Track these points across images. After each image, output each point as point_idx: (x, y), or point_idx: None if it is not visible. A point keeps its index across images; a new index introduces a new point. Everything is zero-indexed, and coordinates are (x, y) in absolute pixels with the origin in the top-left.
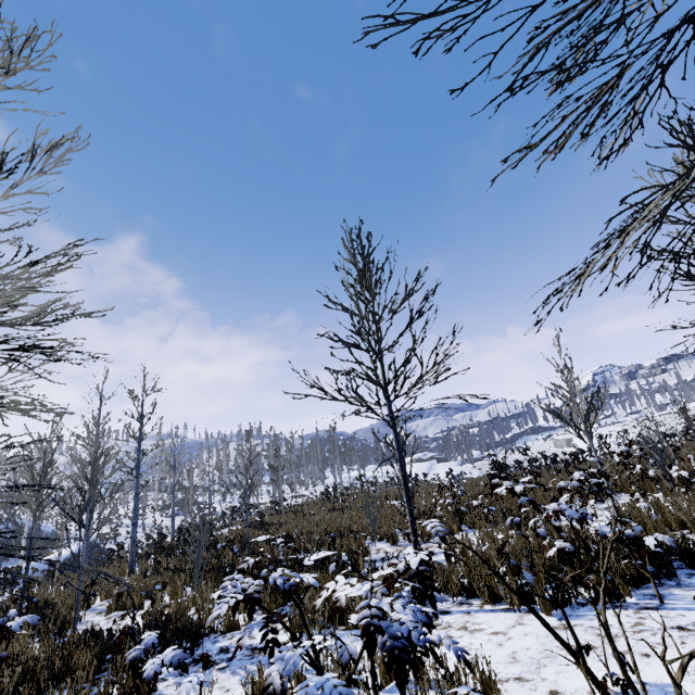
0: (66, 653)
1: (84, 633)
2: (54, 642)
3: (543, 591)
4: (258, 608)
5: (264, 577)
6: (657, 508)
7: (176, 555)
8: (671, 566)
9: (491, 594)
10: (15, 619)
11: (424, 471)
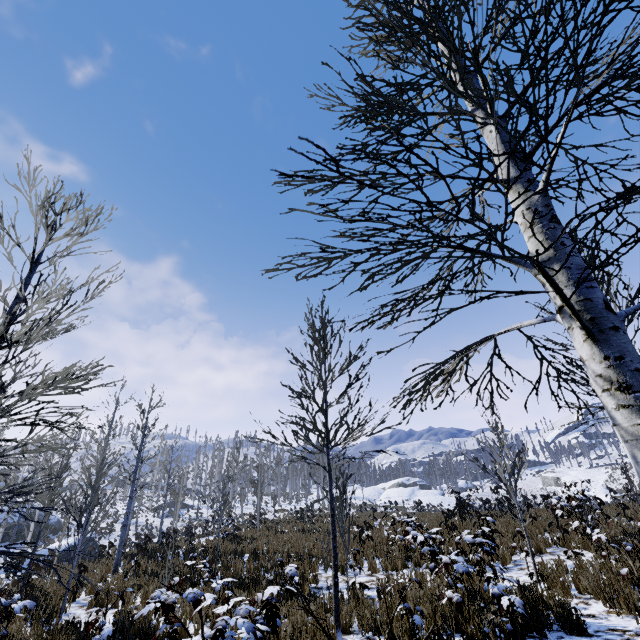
0: (50, 637)
1: (66, 623)
2: (42, 628)
3: (423, 634)
4: (209, 620)
5: (218, 591)
6: (579, 569)
7: (156, 559)
8: (543, 627)
9: (390, 633)
10: (18, 602)
11: (404, 497)
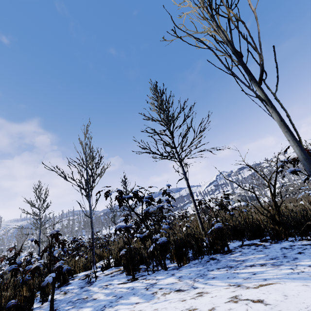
0: None
1: None
2: None
3: None
4: None
5: None
6: None
7: None
8: None
9: None
10: None
11: None
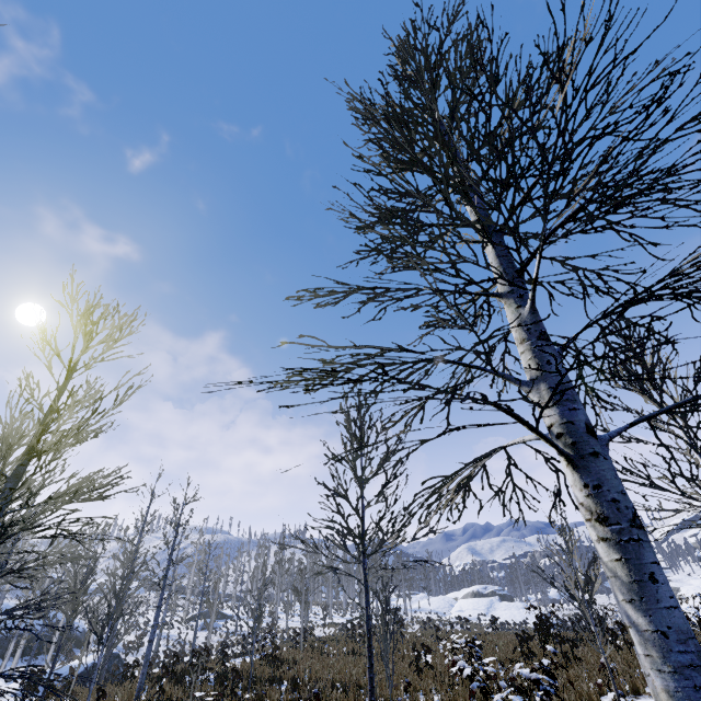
0: None
1: None
2: None
3: None
4: None
5: None
6: None
7: (183, 684)
8: None
9: None
10: None
11: (481, 611)
